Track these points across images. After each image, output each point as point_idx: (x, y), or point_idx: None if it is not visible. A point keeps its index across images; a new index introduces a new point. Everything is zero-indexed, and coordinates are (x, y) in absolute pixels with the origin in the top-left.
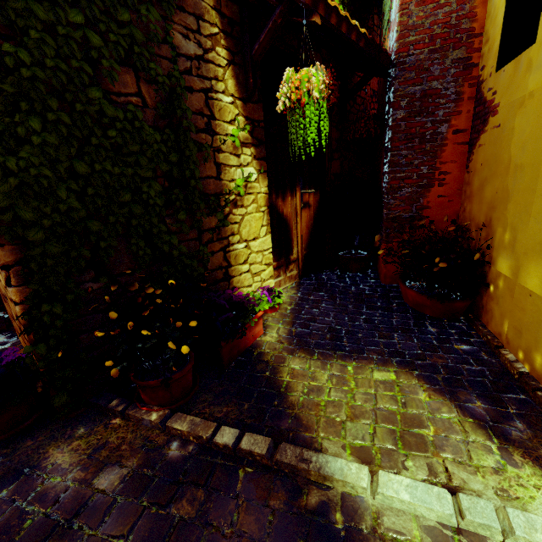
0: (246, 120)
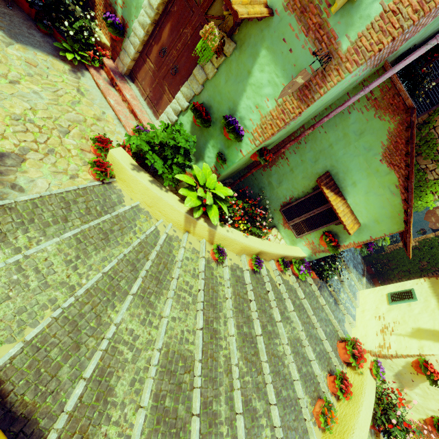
0: None
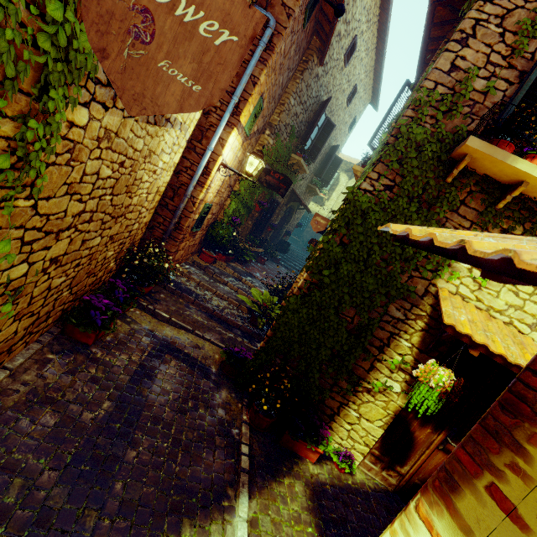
0: (415, 360)
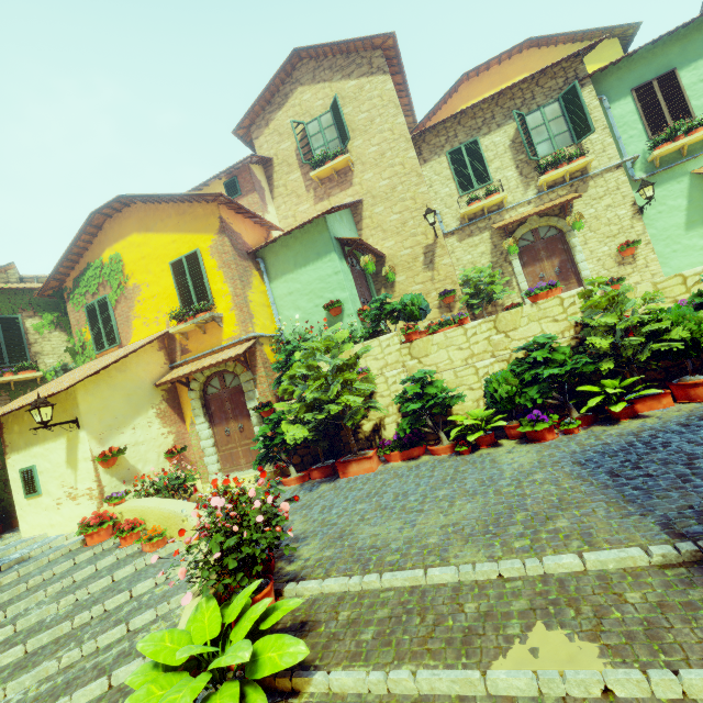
0: None
